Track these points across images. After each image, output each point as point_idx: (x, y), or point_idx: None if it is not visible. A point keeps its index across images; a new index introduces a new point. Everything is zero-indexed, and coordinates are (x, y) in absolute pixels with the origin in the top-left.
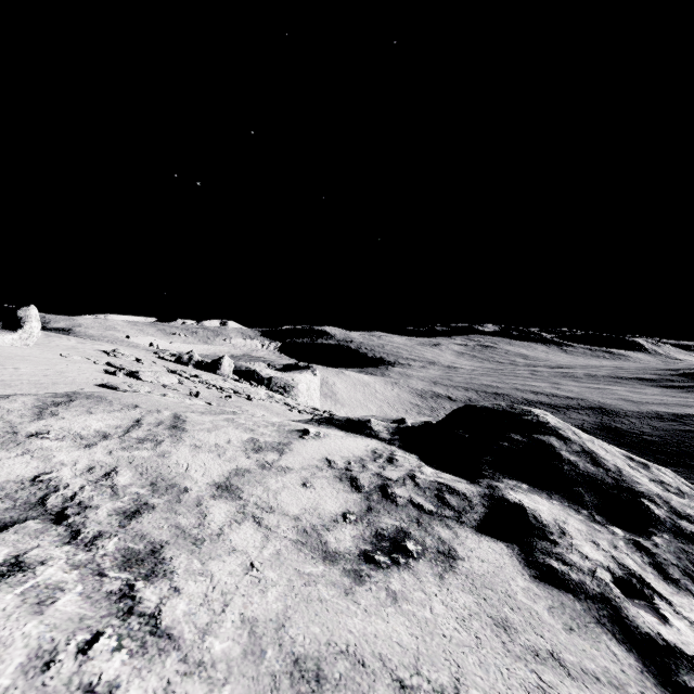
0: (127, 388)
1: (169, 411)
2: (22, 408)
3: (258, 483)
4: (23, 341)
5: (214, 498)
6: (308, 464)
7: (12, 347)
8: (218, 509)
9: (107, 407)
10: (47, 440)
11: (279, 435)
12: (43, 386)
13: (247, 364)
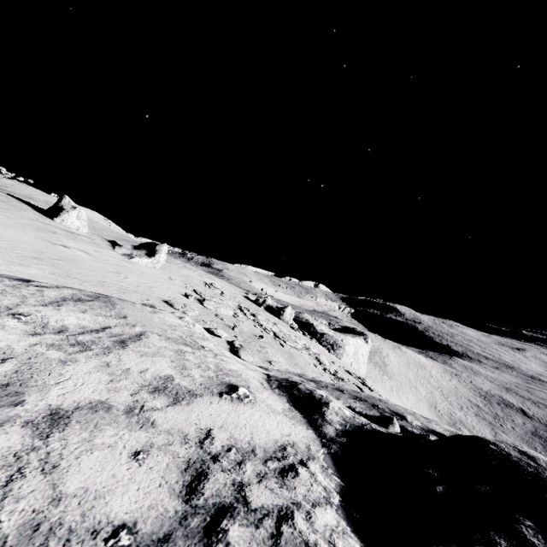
0: (179, 308)
1: (142, 328)
2: (53, 296)
3: (94, 427)
4: (153, 264)
5: (25, 424)
6: (180, 428)
7: (145, 267)
8: (5, 439)
9: (104, 311)
10: (15, 320)
11: (202, 382)
12: (125, 291)
13: (308, 318)
